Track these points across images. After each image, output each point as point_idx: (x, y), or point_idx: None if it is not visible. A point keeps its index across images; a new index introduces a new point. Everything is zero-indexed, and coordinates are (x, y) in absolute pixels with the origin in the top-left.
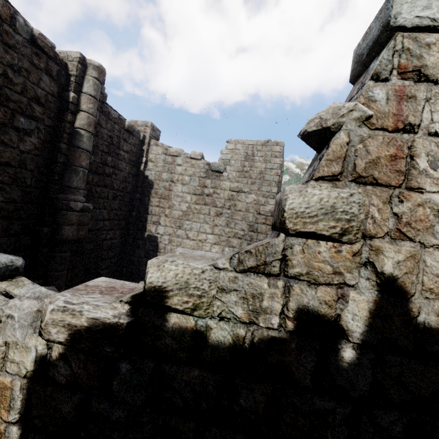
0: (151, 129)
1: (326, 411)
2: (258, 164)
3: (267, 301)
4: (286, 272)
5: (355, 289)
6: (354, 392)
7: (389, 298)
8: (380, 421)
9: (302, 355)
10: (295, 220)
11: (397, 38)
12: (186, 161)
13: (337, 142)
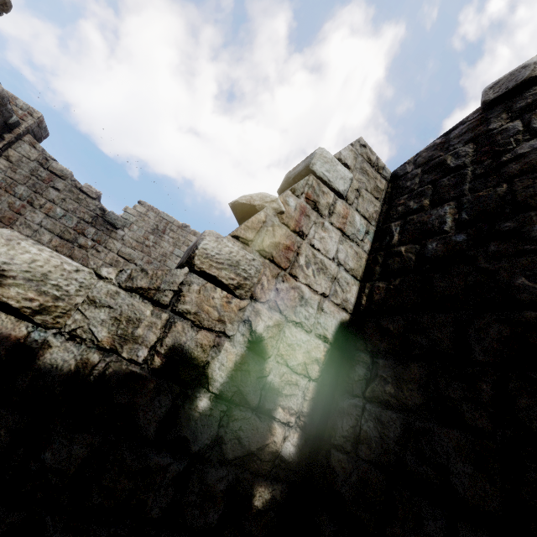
0: (36, 123)
1: (159, 468)
2: (166, 244)
3: (143, 329)
4: (176, 305)
5: (231, 340)
6: (195, 446)
7: (254, 354)
8: (209, 479)
9: (158, 398)
10: (204, 259)
11: (310, 177)
12: (72, 190)
13: (257, 217)
